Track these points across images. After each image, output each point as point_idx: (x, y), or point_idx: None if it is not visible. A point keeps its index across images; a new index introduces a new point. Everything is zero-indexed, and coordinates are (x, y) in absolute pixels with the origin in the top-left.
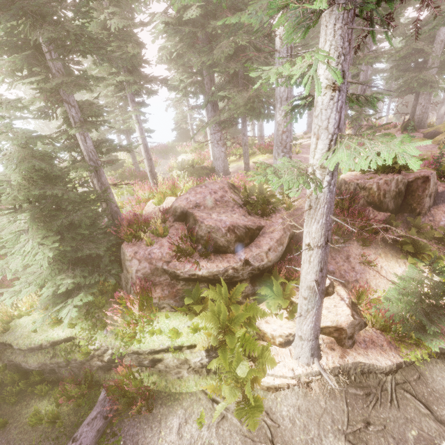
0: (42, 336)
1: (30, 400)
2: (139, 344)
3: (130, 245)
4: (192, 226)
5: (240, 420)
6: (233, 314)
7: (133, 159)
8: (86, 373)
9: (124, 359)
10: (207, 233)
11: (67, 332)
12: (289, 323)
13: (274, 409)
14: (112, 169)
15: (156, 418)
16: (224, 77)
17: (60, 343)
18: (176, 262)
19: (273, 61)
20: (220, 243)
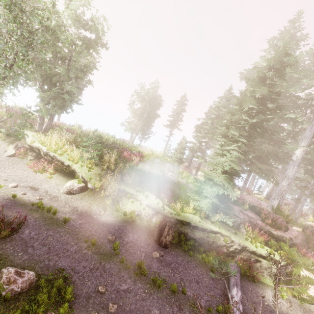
0: (206, 225)
1: (193, 251)
2: (256, 248)
3: (235, 206)
4: (261, 211)
5: (298, 306)
6: (294, 256)
7: (190, 163)
8: (218, 252)
9: (241, 253)
10: (272, 217)
11: (217, 229)
12: (309, 275)
13: (312, 310)
14: (178, 163)
15: (259, 286)
16: (252, 154)
17: (210, 233)
18: (259, 223)
19: (276, 159)
20: (277, 224)
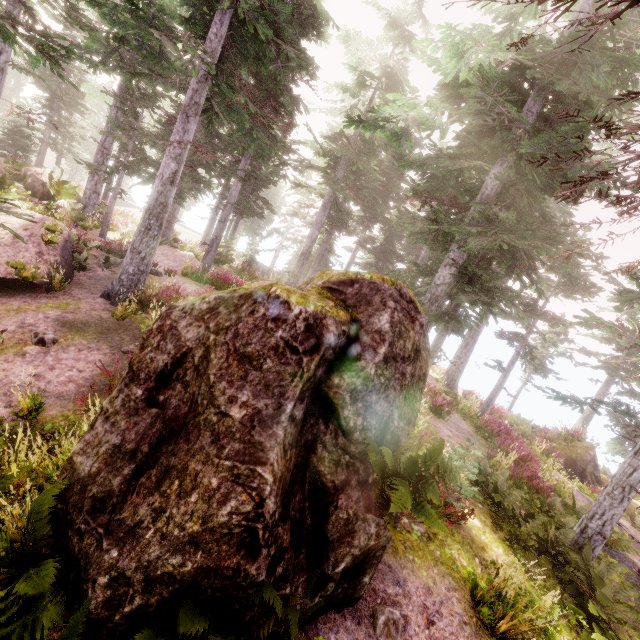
0: None
1: None
2: None
3: None
4: None
5: None
6: None
7: None
8: None
9: None
10: None
11: None
12: None
13: None
14: None
15: None
16: None
17: None
18: None
19: None
20: None
